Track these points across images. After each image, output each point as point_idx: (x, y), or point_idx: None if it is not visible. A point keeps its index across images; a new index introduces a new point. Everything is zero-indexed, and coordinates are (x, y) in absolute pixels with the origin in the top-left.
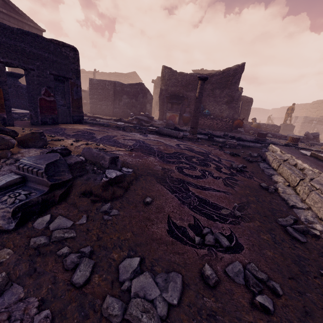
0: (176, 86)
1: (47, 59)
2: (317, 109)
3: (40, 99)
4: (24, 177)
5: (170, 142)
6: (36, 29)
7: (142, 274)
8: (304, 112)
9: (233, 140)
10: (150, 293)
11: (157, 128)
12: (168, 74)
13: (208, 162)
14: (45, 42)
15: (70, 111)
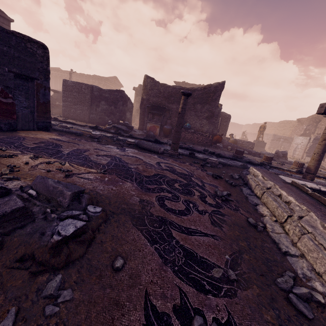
0: (158, 96)
1: (6, 53)
2: (284, 128)
3: None
4: None
5: (150, 159)
6: (2, 17)
7: None
8: (272, 130)
9: (213, 156)
10: None
11: (136, 139)
12: (151, 84)
13: (192, 188)
14: (4, 33)
15: (34, 116)
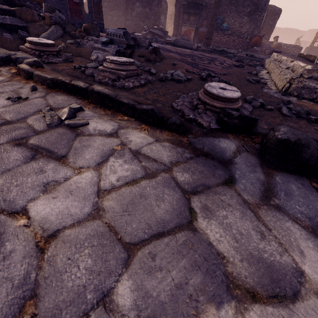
0: None
1: None
2: None
3: (68, 0)
4: (111, 40)
5: (185, 50)
6: None
7: (177, 71)
8: None
9: None
10: (180, 76)
11: None
12: None
13: (215, 61)
14: None
15: (92, 17)
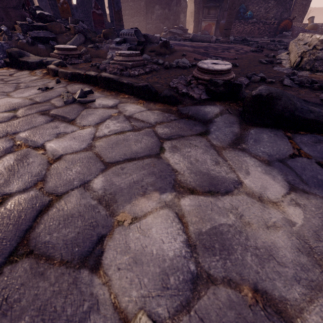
0: None
1: None
2: None
3: (92, 13)
4: (124, 39)
5: (202, 43)
6: None
7: (182, 59)
8: None
9: None
10: (185, 63)
11: None
12: None
13: (231, 49)
14: None
15: (114, 25)
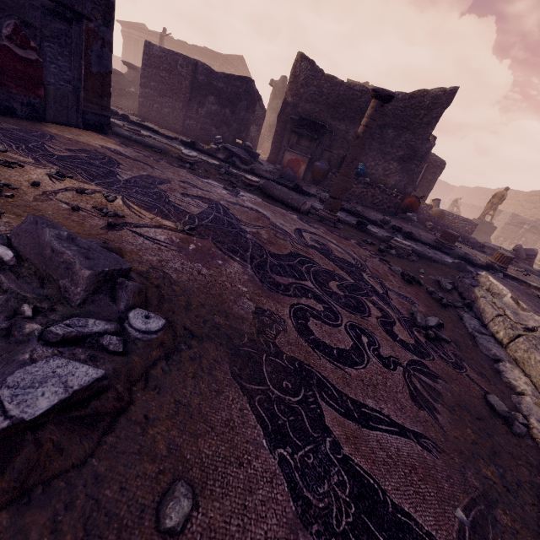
0: (315, 101)
1: None
2: (536, 205)
3: None
4: None
5: (284, 220)
6: None
7: None
8: (511, 205)
9: (398, 235)
10: None
11: (261, 178)
12: (306, 73)
13: (364, 297)
14: None
15: (79, 98)
